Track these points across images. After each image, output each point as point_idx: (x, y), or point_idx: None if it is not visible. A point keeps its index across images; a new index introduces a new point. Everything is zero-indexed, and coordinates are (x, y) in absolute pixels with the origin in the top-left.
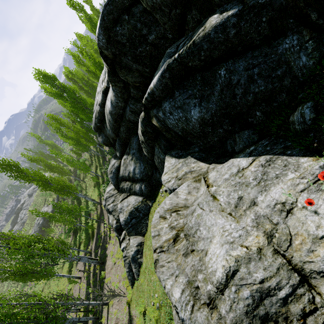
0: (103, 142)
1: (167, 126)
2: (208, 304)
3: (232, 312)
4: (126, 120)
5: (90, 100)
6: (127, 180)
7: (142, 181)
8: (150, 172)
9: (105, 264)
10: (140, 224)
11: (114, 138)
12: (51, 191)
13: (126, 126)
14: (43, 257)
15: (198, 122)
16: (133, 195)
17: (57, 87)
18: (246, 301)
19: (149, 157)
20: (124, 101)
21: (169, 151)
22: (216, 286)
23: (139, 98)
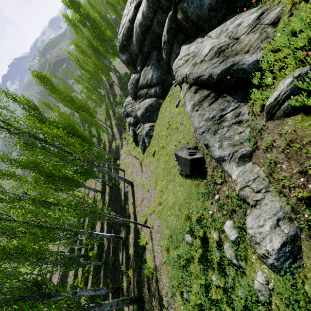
0: (126, 59)
1: (187, 17)
2: (200, 62)
3: (209, 56)
4: (151, 32)
5: (108, 33)
6: (144, 88)
7: (157, 85)
8: (164, 77)
9: (119, 159)
10: (152, 115)
11: (137, 54)
12: (75, 108)
13: (150, 39)
14: (81, 138)
15: (207, 8)
16: (148, 98)
17: (82, 14)
18: (215, 50)
19: (166, 60)
20: (153, 12)
21: (184, 43)
22: (205, 56)
23: (166, 9)
